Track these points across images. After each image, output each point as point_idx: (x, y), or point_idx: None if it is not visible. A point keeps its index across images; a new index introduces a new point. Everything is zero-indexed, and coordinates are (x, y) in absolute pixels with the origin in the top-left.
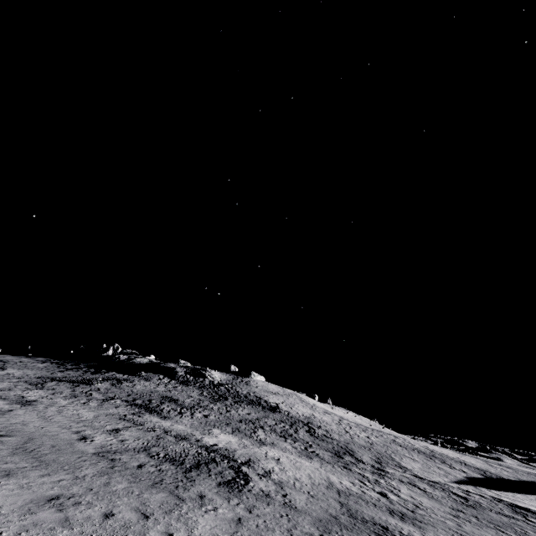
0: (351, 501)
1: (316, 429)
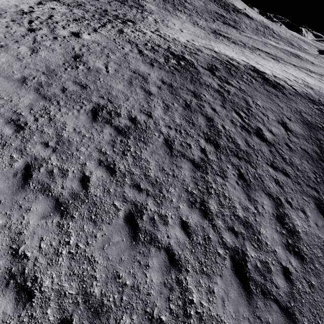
0: None
1: (273, 31)
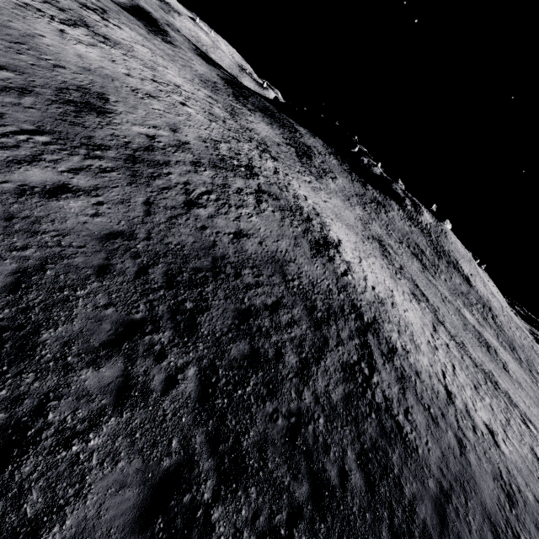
0: (537, 395)
1: (495, 318)
